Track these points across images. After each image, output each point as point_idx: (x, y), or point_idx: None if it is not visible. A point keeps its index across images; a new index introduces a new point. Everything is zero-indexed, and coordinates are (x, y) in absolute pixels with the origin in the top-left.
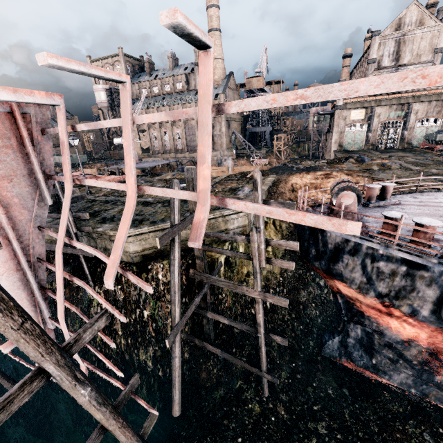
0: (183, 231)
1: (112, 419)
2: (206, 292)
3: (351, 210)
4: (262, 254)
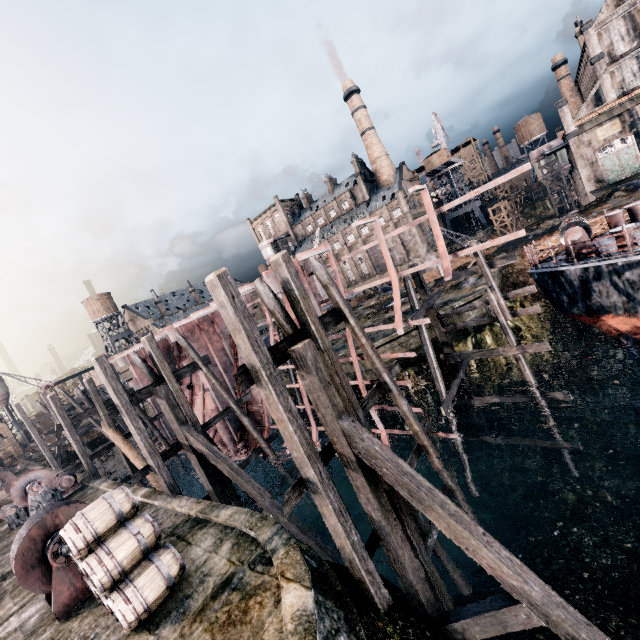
0: (417, 336)
1: (424, 435)
2: (463, 379)
3: (585, 243)
4: (504, 308)
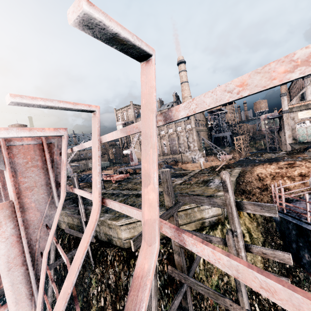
0: None
1: None
2: (186, 290)
3: None
4: None
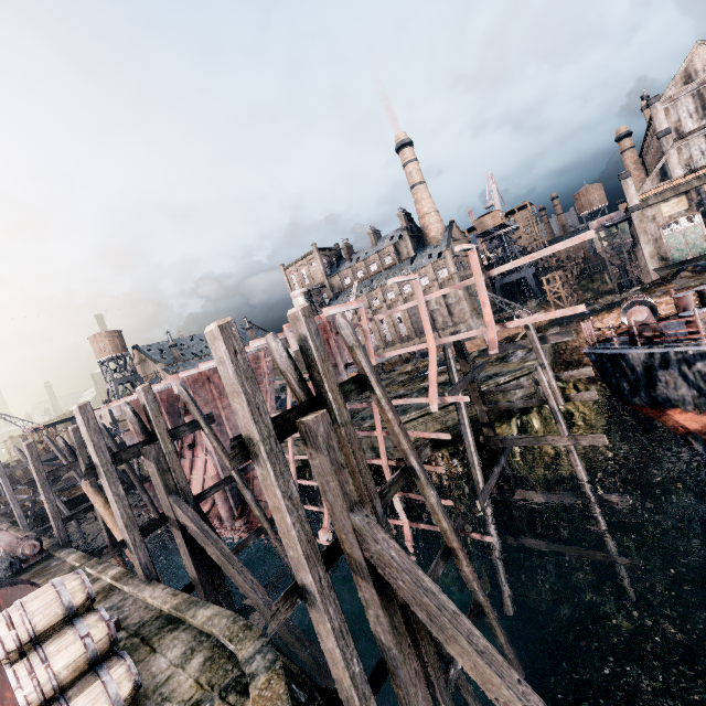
0: (455, 412)
1: (454, 535)
2: (505, 467)
3: (650, 325)
4: (556, 391)
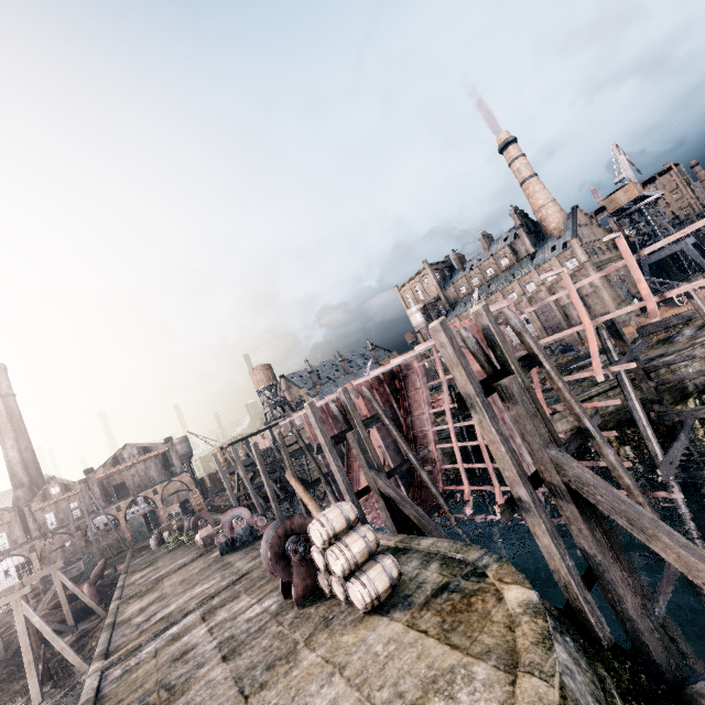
0: (615, 397)
1: (638, 490)
2: (686, 444)
3: None
4: None
